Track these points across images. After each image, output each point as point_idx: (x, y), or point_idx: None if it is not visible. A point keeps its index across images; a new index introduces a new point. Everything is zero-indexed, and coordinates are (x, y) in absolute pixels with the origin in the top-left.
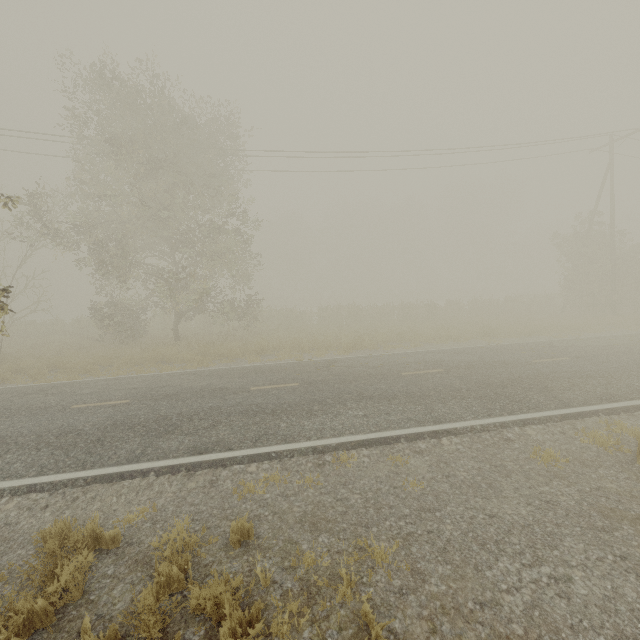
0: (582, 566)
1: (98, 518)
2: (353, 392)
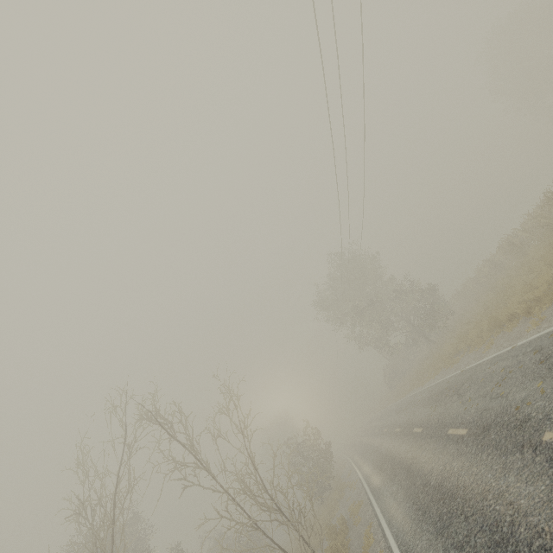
0: None
1: (341, 484)
2: (380, 445)
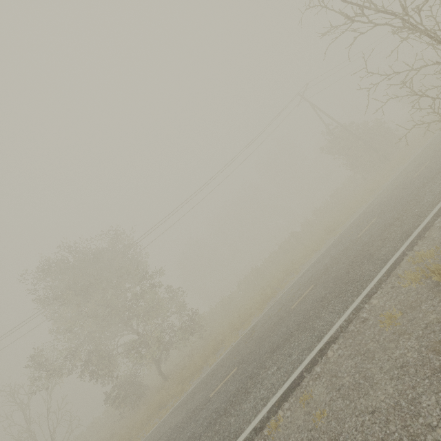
0: (440, 421)
1: None
2: (267, 350)
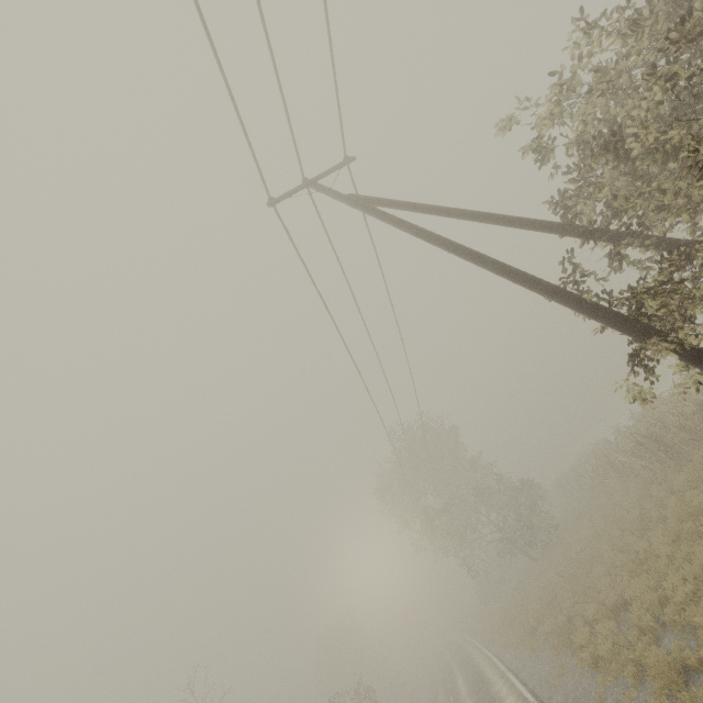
0: None
1: None
2: None
